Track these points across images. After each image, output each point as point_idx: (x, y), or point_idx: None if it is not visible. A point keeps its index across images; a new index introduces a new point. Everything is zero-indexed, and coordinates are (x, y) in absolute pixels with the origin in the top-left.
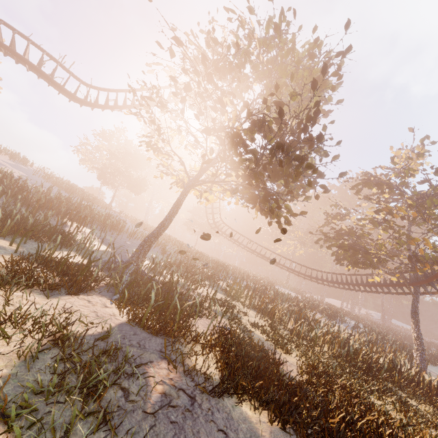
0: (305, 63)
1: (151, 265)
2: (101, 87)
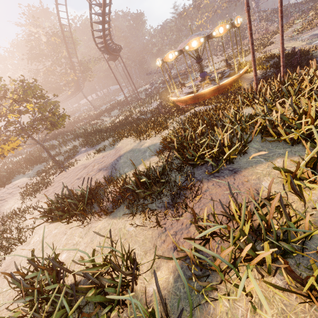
0: None
1: None
2: None
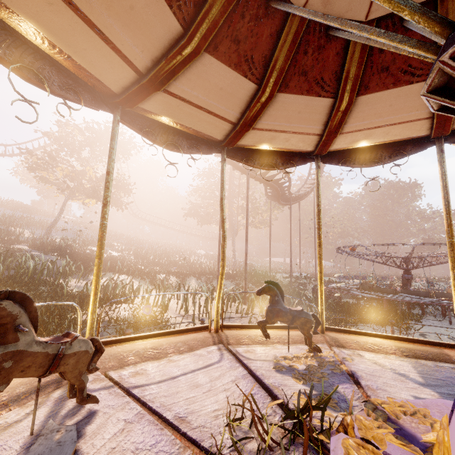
0: (107, 134)
1: (56, 239)
2: (14, 144)
